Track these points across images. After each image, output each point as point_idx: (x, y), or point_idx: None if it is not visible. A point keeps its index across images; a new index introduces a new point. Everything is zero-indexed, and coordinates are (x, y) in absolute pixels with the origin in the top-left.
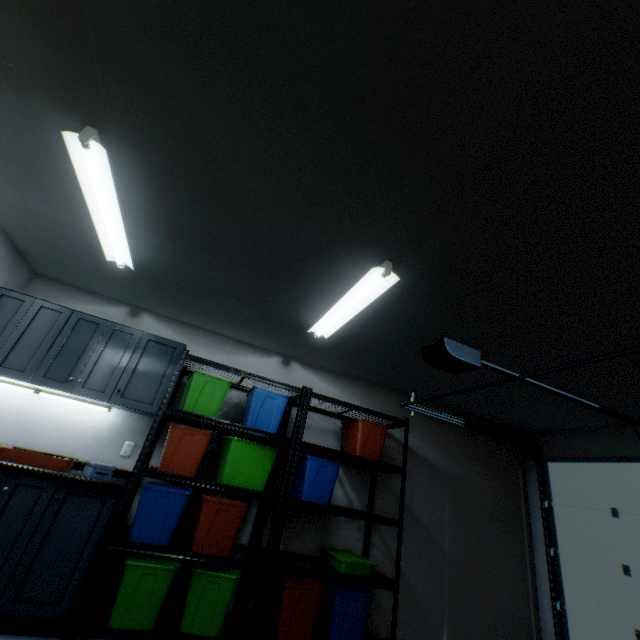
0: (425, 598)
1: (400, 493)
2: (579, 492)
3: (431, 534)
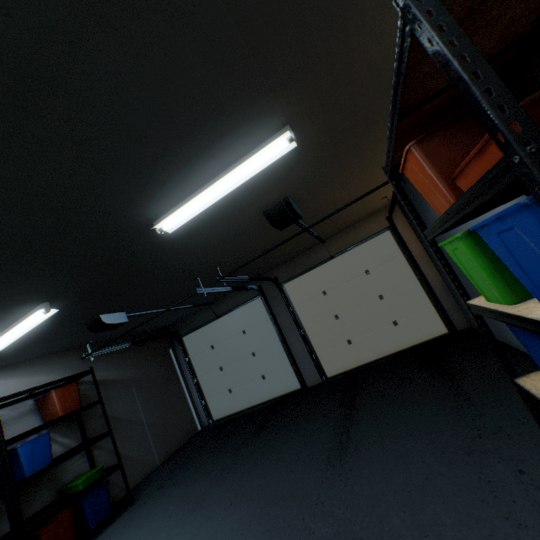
0: (141, 455)
1: (104, 415)
2: (199, 345)
3: (133, 420)
